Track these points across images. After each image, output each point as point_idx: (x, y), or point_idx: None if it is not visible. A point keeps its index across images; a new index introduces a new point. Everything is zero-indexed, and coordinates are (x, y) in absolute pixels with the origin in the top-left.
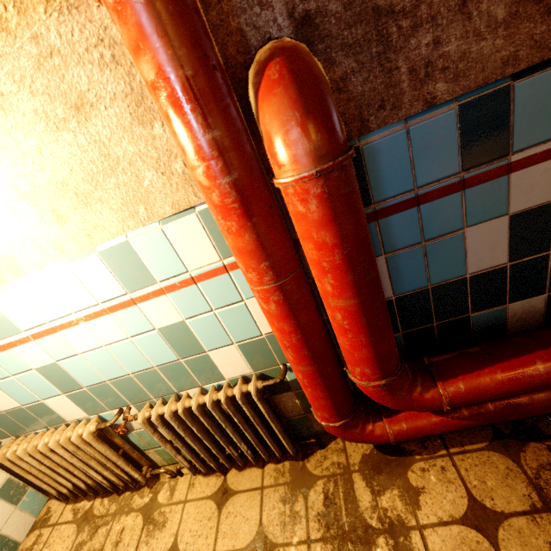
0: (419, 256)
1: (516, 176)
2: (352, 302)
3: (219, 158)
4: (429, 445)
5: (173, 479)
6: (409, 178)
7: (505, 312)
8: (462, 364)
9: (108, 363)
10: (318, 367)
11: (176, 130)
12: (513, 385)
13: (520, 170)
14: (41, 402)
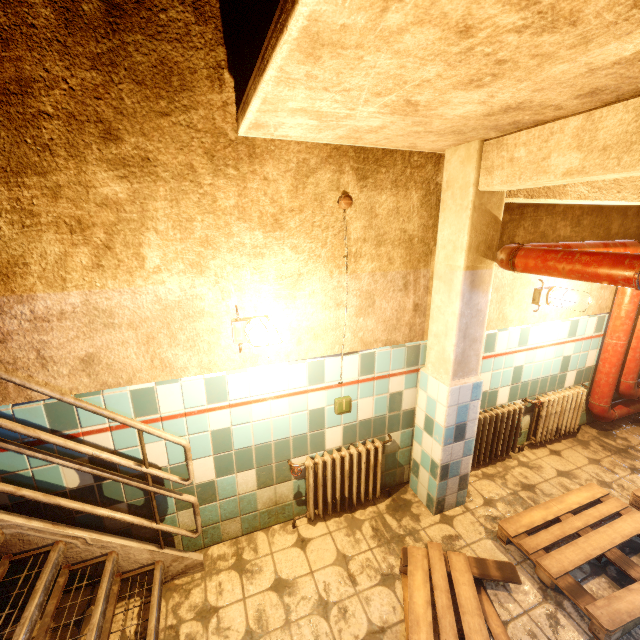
0: None
1: None
2: None
3: (637, 307)
4: (614, 427)
5: (519, 453)
6: None
7: None
8: None
9: (538, 370)
10: (618, 376)
11: (634, 299)
12: None
13: None
14: (498, 389)
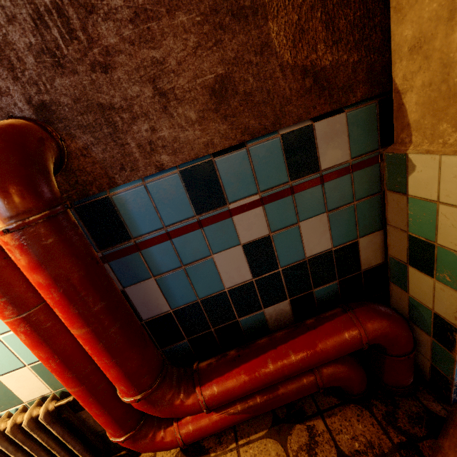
0: (183, 276)
1: (238, 218)
2: (84, 331)
3: None
4: (224, 440)
5: None
6: (157, 219)
7: (264, 315)
8: (218, 367)
9: None
10: (87, 386)
11: None
12: (253, 383)
13: (238, 214)
14: None
